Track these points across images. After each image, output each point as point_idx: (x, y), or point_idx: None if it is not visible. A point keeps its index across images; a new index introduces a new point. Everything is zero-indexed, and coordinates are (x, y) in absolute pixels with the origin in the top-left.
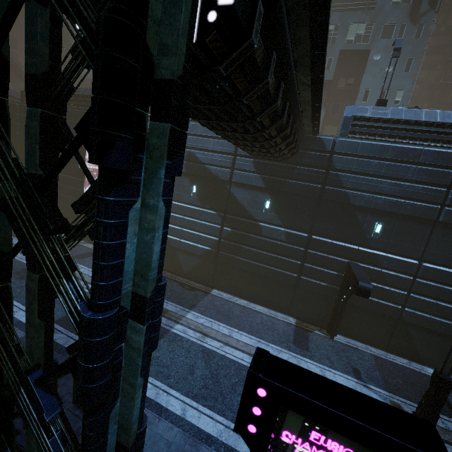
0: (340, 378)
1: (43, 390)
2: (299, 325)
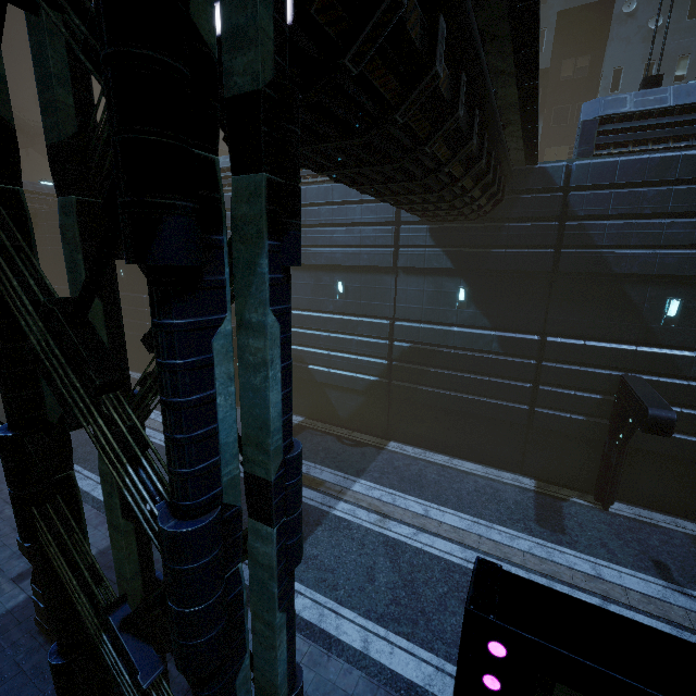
0: (631, 581)
1: (134, 637)
2: (542, 490)
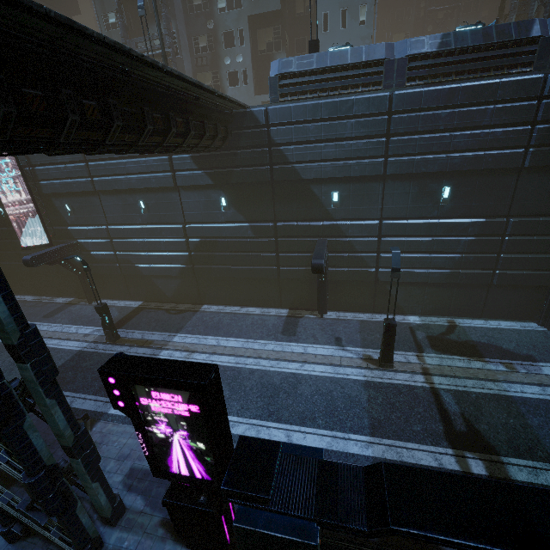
0: (320, 350)
1: None
2: (291, 314)
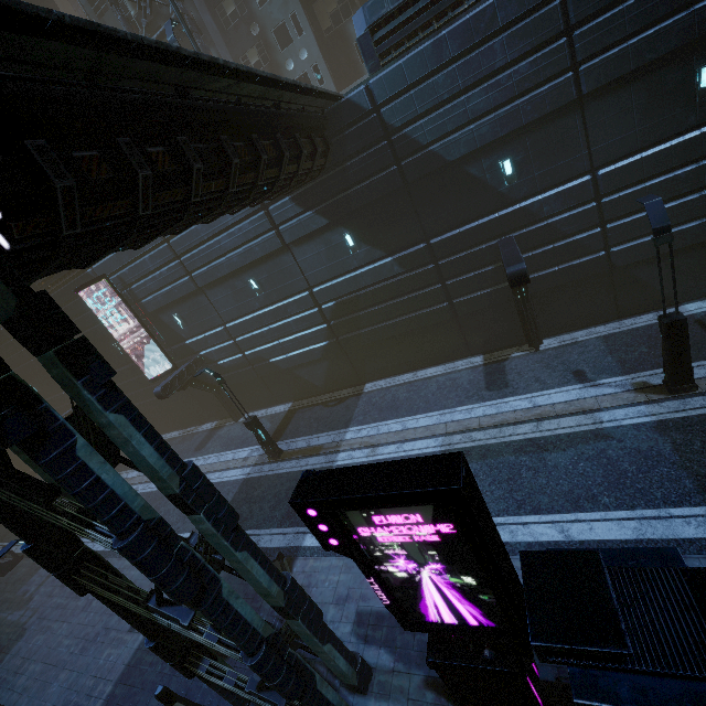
0: (557, 397)
1: (169, 606)
2: (489, 360)
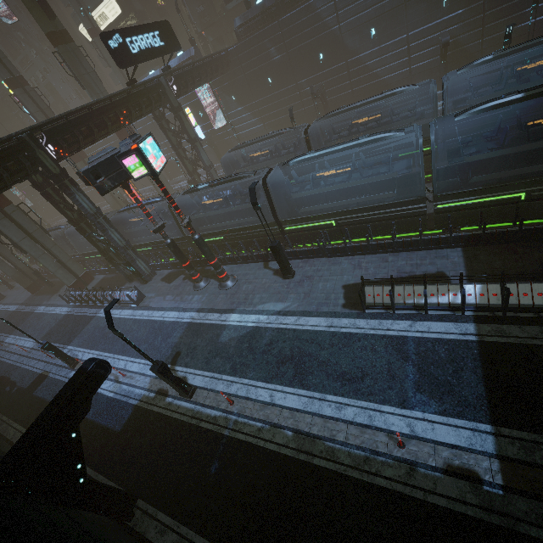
0: None
1: None
2: None
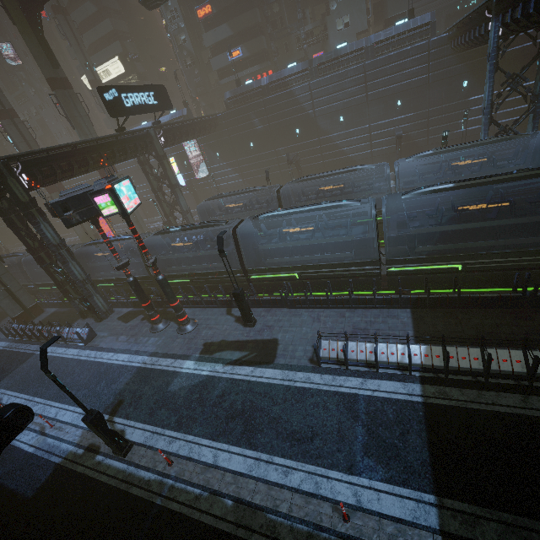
0: None
1: None
2: None
